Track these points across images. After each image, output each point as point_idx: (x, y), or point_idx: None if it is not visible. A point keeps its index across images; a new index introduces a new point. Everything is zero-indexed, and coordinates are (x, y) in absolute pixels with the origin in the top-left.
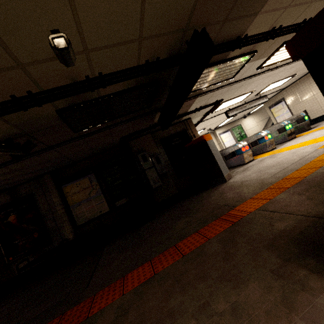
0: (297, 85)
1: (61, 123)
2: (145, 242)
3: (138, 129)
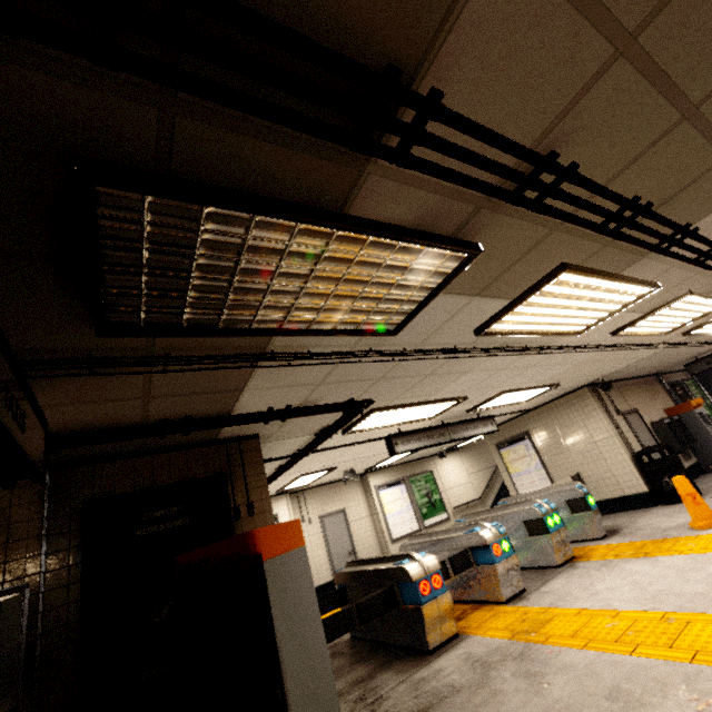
0: (556, 411)
1: None
2: None
3: None
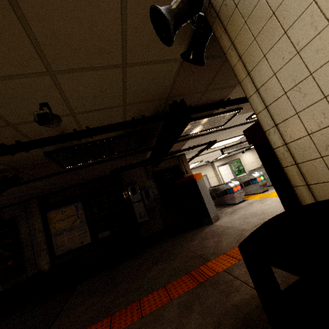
0: None
1: (49, 160)
2: (115, 288)
3: (131, 163)
